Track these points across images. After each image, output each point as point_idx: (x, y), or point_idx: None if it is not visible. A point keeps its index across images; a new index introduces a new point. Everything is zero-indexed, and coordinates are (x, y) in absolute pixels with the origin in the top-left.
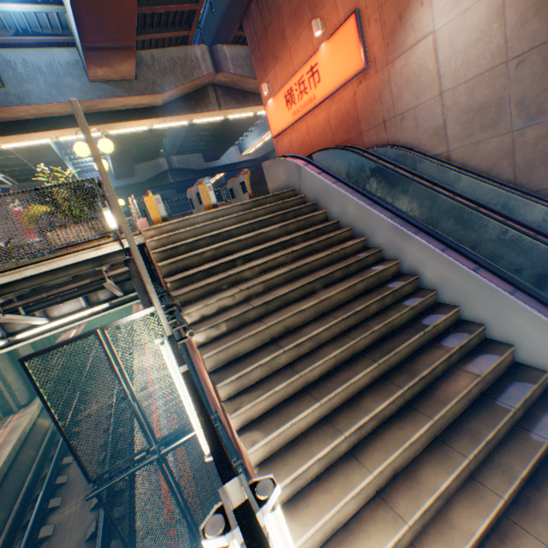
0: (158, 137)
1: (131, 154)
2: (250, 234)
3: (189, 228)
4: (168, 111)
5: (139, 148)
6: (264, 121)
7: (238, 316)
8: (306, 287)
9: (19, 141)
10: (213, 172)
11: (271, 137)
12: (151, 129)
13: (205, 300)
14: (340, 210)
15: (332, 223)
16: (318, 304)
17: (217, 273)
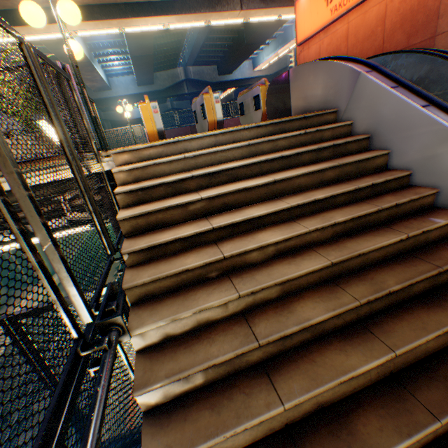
0: (177, 44)
1: (150, 60)
2: (265, 179)
3: (176, 156)
4: (185, 7)
5: (159, 55)
6: (283, 32)
7: (228, 359)
8: (359, 307)
9: (40, 33)
10: (224, 86)
11: (286, 52)
12: (171, 34)
13: (175, 307)
14: (422, 156)
15: (399, 176)
16: (388, 360)
17: (205, 243)
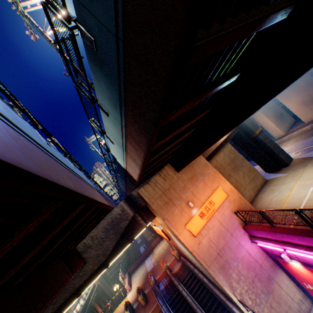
0: None
1: None
2: None
3: None
4: None
5: None
6: None
7: None
8: None
9: None
10: None
11: None
12: None
13: None
14: None
15: None
16: None
17: None
